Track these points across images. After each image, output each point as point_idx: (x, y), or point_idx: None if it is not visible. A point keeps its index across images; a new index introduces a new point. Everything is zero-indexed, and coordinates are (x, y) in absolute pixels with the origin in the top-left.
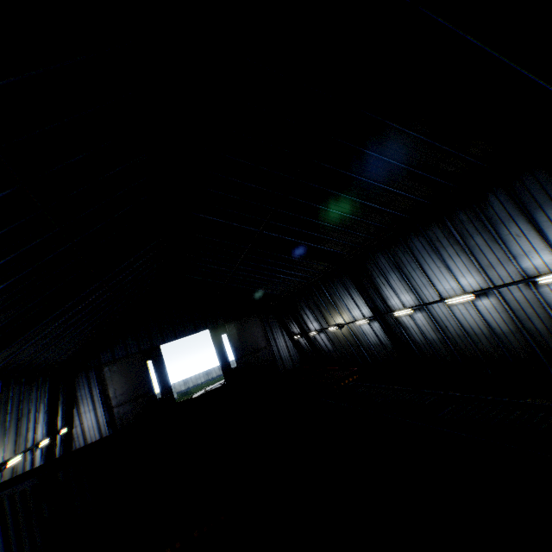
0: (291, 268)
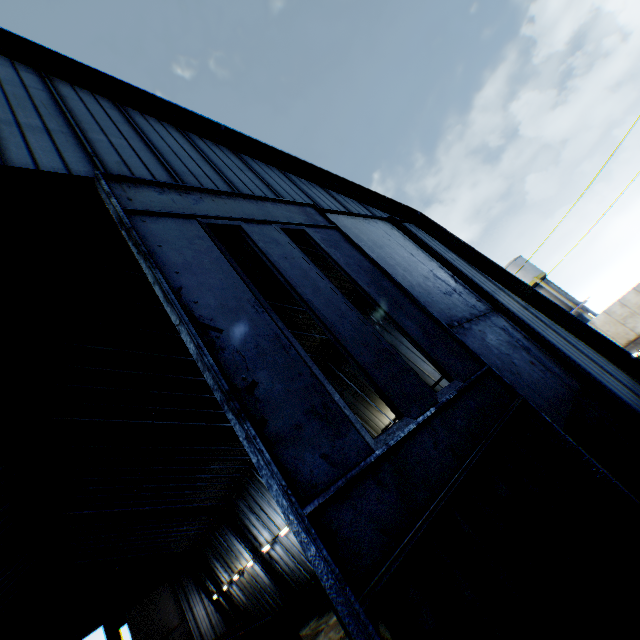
0: (180, 525)
